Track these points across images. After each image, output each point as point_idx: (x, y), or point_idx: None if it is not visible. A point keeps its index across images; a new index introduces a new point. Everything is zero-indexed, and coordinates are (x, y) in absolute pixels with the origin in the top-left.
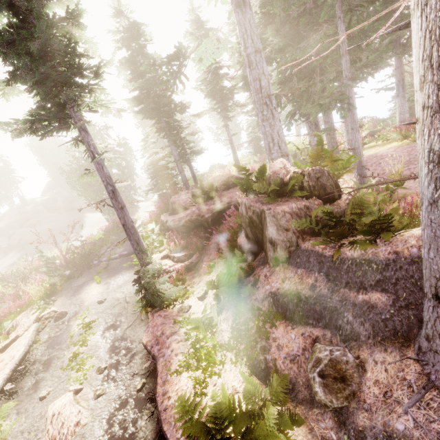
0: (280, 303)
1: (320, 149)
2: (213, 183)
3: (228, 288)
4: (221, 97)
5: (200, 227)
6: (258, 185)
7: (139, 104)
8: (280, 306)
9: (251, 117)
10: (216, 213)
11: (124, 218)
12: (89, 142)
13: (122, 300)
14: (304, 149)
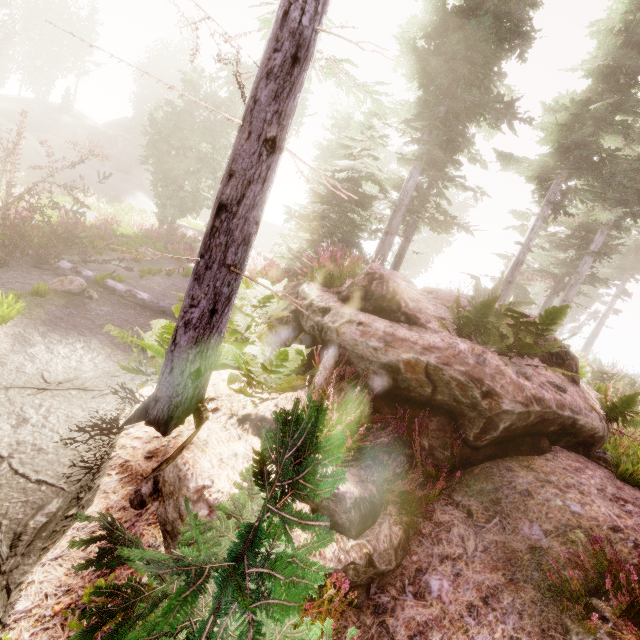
0: None
1: None
2: None
3: None
4: (581, 162)
5: (443, 415)
6: None
7: (430, 36)
8: None
9: (550, 247)
10: (532, 415)
11: (248, 185)
12: None
13: None
14: (624, 377)
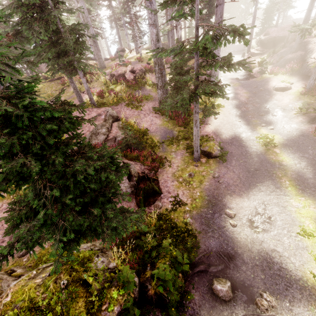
0: (280, 53)
1: (313, 21)
2: (288, 26)
3: (272, 51)
4: None
5: (272, 42)
6: (294, 28)
7: None
8: (280, 54)
9: None
10: (280, 38)
11: (252, 32)
12: (257, 2)
13: (236, 60)
14: None
